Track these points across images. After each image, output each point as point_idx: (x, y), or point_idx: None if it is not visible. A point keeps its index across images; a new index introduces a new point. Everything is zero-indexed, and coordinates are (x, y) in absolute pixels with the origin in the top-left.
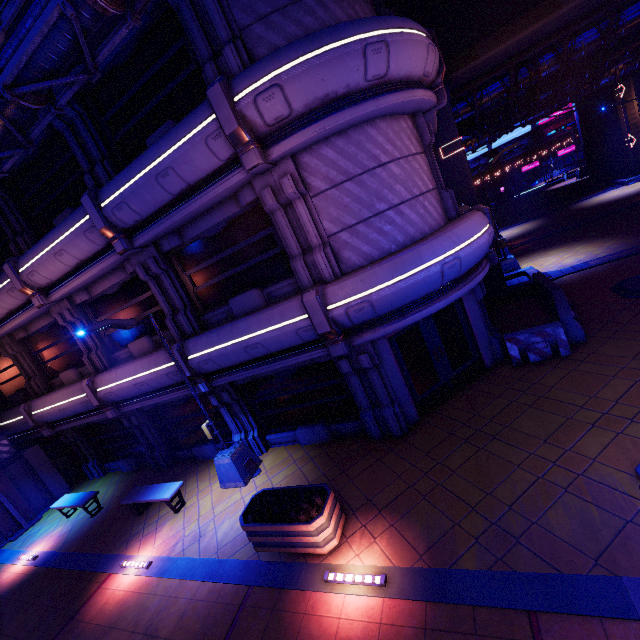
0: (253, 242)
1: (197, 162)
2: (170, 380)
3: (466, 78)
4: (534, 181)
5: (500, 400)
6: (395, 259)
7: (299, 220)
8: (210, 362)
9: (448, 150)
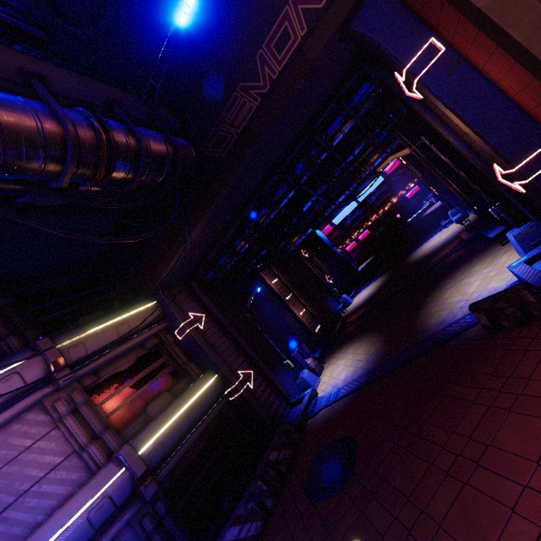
0: None
1: None
2: None
3: (186, 270)
4: (422, 201)
5: None
6: None
7: None
8: None
9: (180, 333)
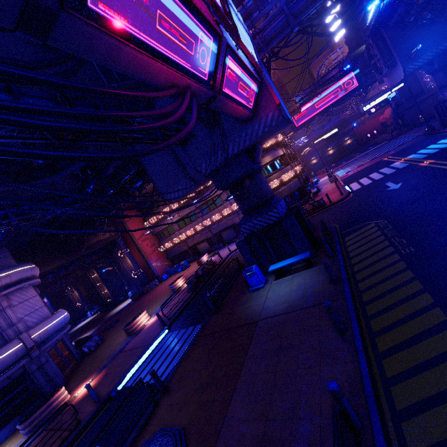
0: None
1: None
2: None
3: None
4: None
5: (91, 358)
6: (51, 318)
7: (6, 315)
8: None
9: None
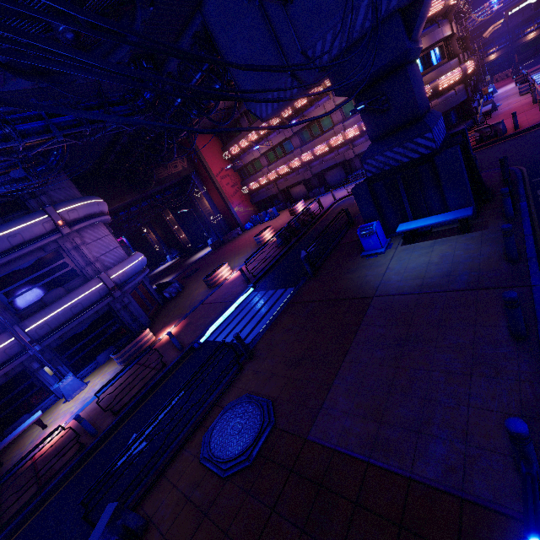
0: (53, 267)
1: (35, 231)
2: (4, 356)
3: None
4: None
5: (172, 304)
6: (127, 260)
7: (82, 253)
8: (46, 326)
9: None
